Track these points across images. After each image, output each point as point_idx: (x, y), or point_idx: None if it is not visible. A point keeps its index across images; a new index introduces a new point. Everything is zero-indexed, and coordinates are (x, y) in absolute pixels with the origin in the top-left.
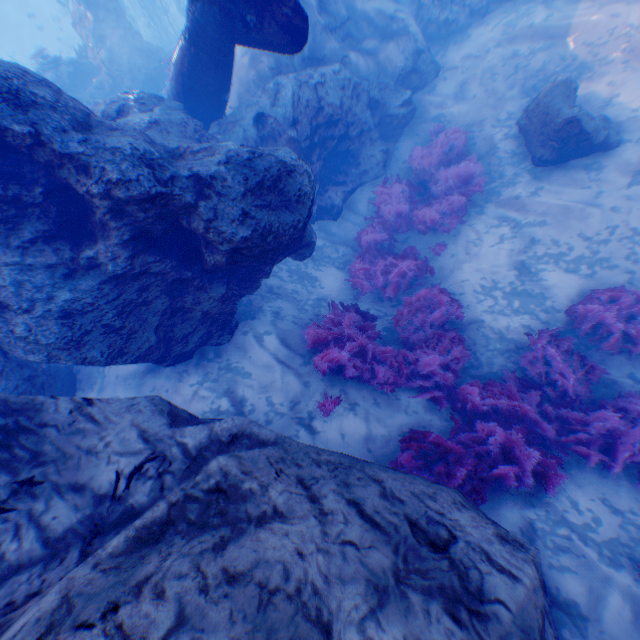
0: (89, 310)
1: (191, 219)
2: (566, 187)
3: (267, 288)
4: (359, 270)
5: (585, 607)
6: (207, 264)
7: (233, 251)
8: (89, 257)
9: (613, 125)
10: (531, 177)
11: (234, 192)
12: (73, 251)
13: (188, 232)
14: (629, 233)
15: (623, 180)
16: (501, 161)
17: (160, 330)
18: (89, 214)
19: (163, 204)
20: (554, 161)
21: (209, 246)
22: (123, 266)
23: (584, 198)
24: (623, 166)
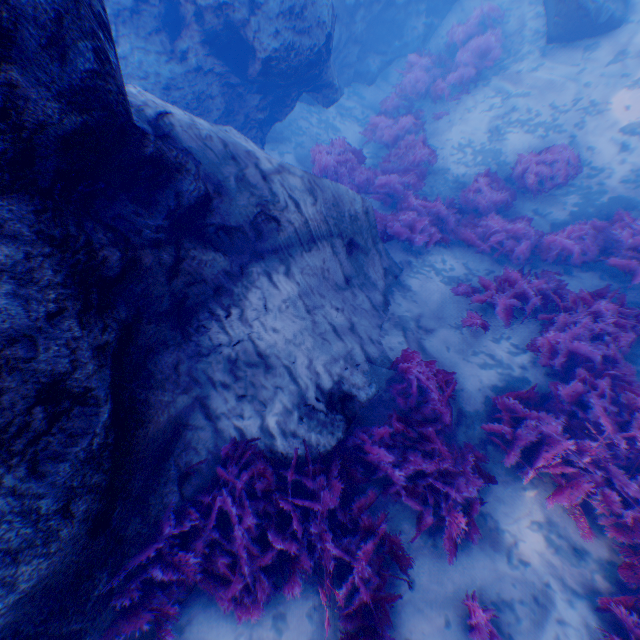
0: (176, 89)
1: (243, 31)
2: (561, 65)
3: (297, 128)
4: (372, 126)
5: (413, 288)
6: (251, 74)
7: (267, 62)
8: (180, 51)
9: (627, 7)
10: (540, 56)
11: (273, 13)
12: (171, 46)
13: (242, 49)
14: (587, 105)
15: (606, 59)
16: (523, 41)
17: (216, 122)
18: (183, 22)
19: (227, 14)
20: (561, 40)
21: (253, 58)
22: (199, 61)
23: (569, 75)
24: (614, 46)
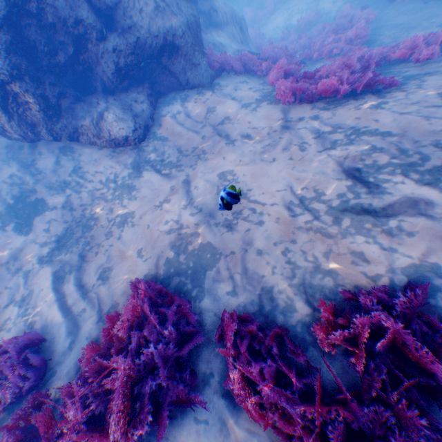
0: None
1: None
2: None
3: None
4: None
5: None
6: None
7: None
8: None
9: None
10: None
11: None
12: None
13: None
14: None
15: None
16: None
17: None
18: None
19: None
20: None
21: None
22: None
23: None
24: None
